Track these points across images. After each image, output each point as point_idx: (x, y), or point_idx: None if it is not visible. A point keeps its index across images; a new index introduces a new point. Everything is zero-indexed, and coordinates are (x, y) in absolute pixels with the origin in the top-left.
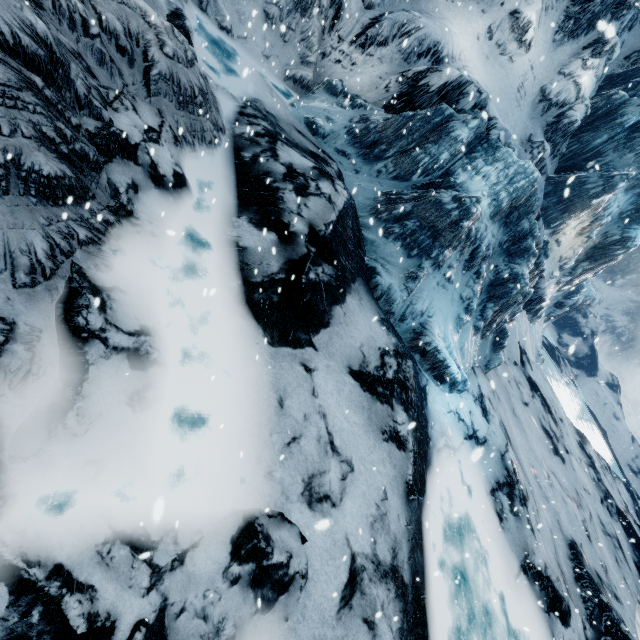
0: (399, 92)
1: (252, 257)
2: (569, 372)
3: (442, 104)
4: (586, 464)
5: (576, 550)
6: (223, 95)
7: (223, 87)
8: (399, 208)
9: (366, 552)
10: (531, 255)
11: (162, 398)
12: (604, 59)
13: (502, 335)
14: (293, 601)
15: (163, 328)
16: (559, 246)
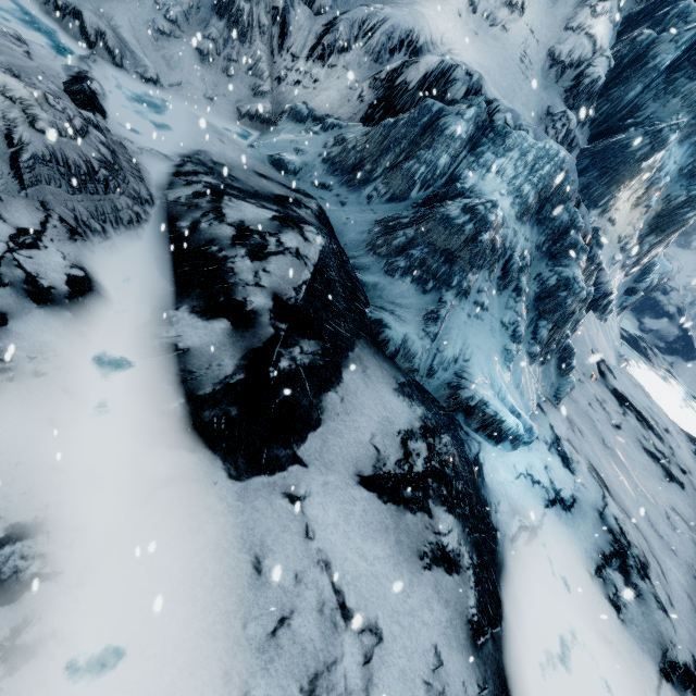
0: (375, 99)
1: (197, 360)
2: (662, 362)
3: (426, 100)
4: None
5: None
6: (152, 157)
7: (150, 148)
8: (400, 236)
9: None
10: (580, 251)
11: (54, 630)
12: None
13: (567, 354)
14: None
15: (56, 511)
16: (614, 225)
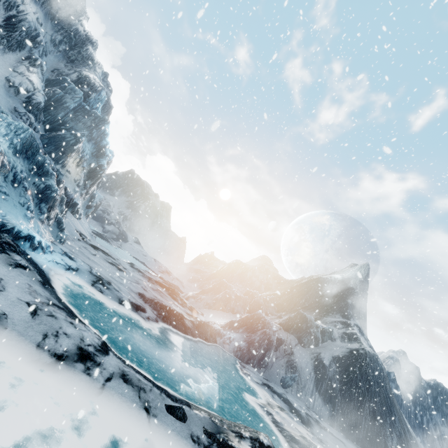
0: None
1: None
2: (116, 244)
3: None
4: (137, 272)
5: (142, 294)
6: None
7: None
8: None
9: (34, 301)
10: (52, 174)
11: None
12: (39, 69)
13: (60, 221)
14: (5, 323)
15: None
16: (70, 174)
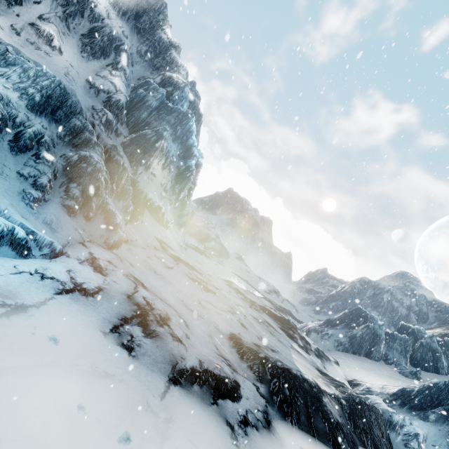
0: None
1: None
2: (216, 259)
3: None
4: (235, 293)
5: (236, 338)
6: None
7: None
8: None
9: None
10: (95, 145)
11: None
12: (122, 73)
13: (110, 215)
14: None
15: None
16: (156, 177)
